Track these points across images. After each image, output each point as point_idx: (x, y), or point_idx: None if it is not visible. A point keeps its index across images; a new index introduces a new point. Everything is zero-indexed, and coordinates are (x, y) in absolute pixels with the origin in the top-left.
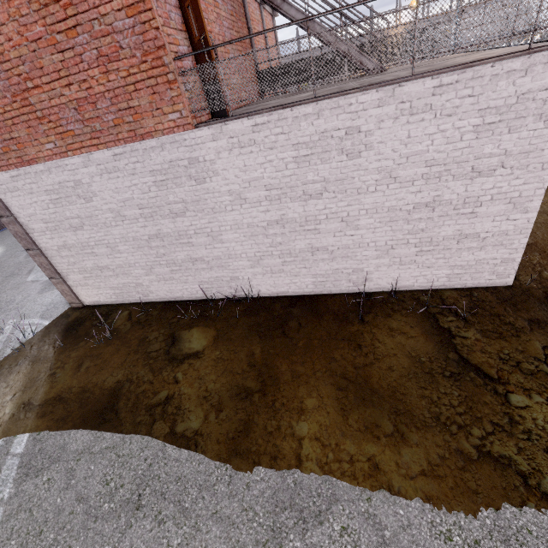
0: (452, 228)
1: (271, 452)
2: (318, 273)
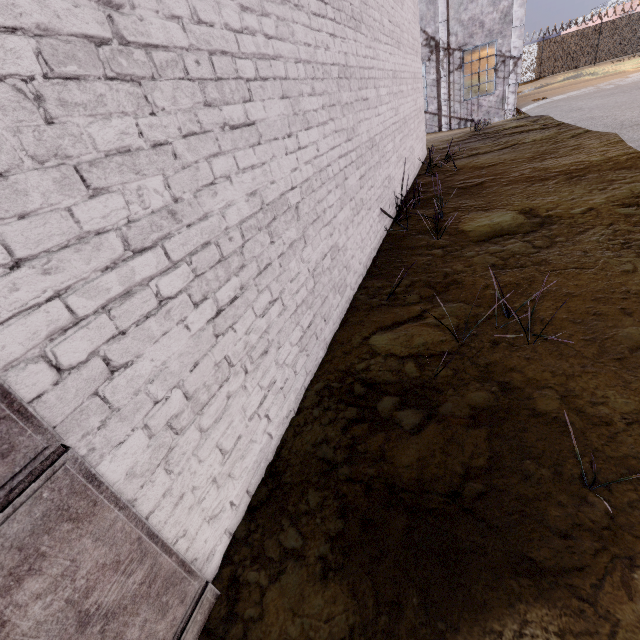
0: (418, 101)
1: (637, 159)
2: (407, 156)
